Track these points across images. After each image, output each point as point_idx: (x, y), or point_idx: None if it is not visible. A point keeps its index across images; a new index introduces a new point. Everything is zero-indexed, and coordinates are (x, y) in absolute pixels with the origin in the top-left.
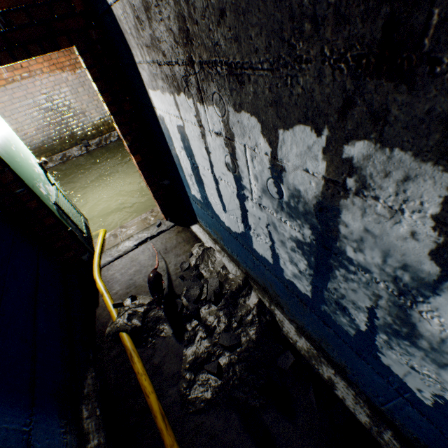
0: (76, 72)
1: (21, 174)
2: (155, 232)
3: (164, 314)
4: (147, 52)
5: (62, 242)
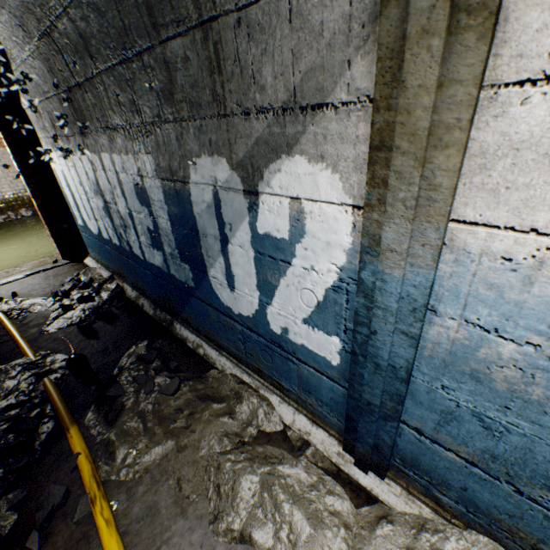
0: None
1: None
2: (50, 267)
3: (41, 302)
4: (43, 132)
5: None
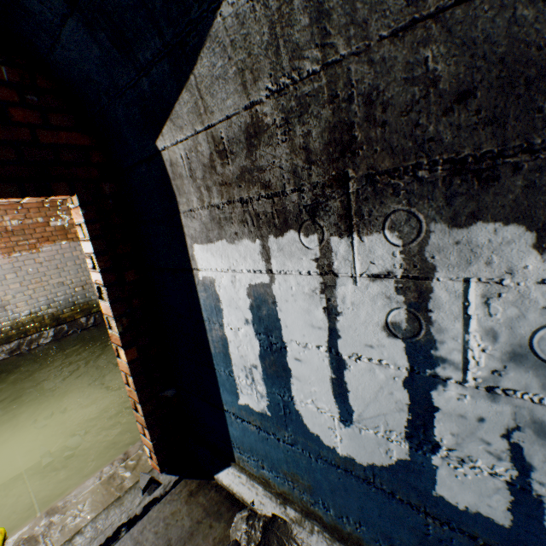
0: (12, 255)
1: None
2: (139, 506)
3: None
4: (219, 191)
5: None
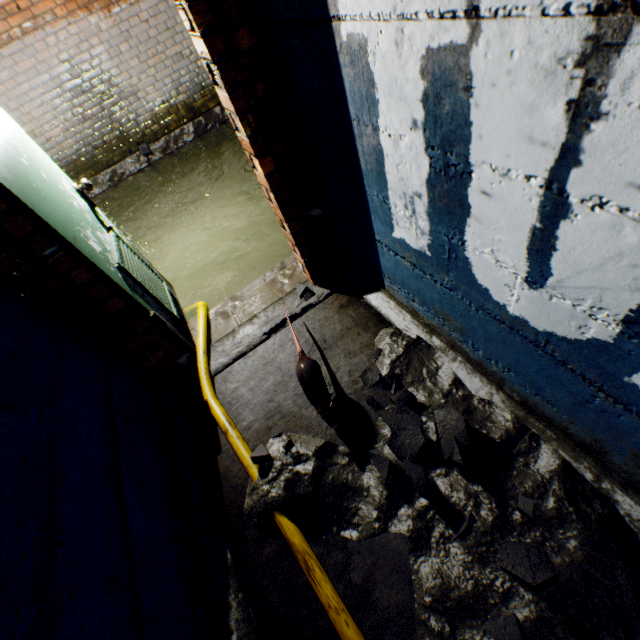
0: (112, 12)
1: (47, 216)
2: (297, 308)
3: (352, 478)
4: None
5: (142, 339)
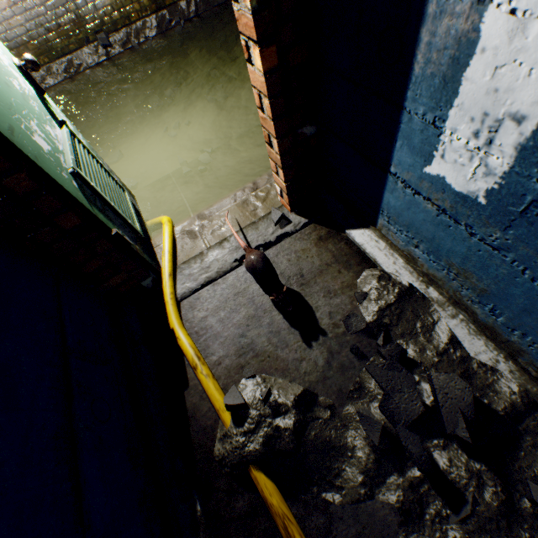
0: None
1: None
2: (272, 236)
3: (335, 436)
4: None
5: (102, 259)
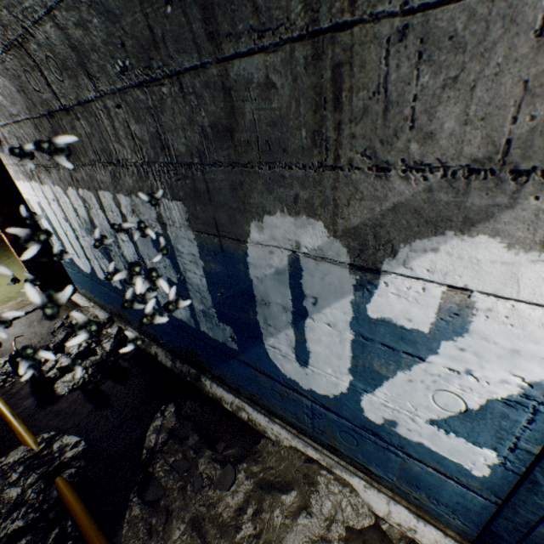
0: None
1: None
2: (32, 309)
3: None
4: (10, 158)
5: None
